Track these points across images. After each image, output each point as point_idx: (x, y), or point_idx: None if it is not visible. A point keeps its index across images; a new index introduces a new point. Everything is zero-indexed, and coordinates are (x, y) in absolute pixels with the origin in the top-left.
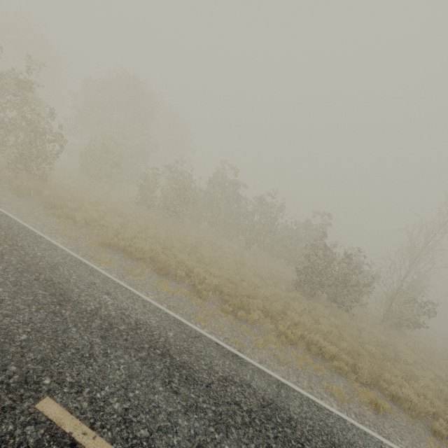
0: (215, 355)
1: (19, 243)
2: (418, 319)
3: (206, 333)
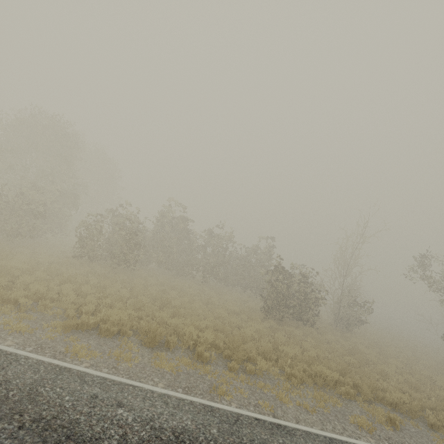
0: (266, 437)
1: None
2: (361, 317)
3: (239, 410)
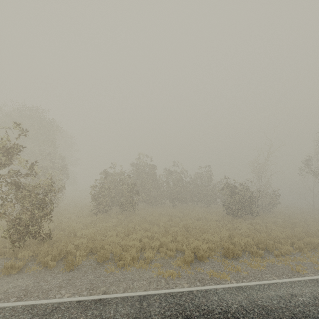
0: None
1: (216, 310)
2: (275, 201)
3: None
